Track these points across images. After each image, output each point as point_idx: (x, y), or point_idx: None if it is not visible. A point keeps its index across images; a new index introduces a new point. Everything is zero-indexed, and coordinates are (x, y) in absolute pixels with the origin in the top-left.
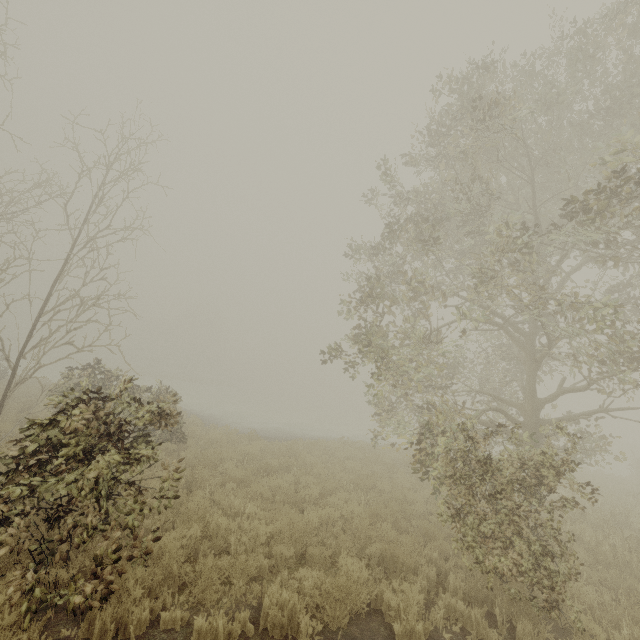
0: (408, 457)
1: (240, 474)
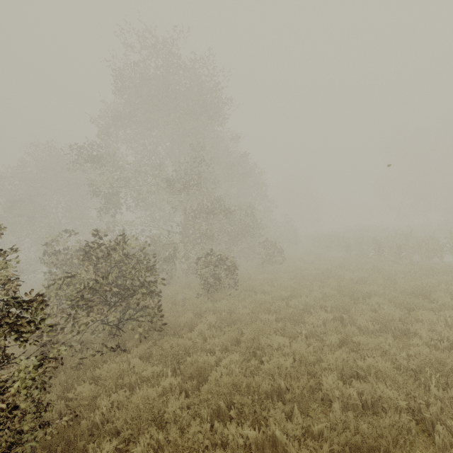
0: None
1: None
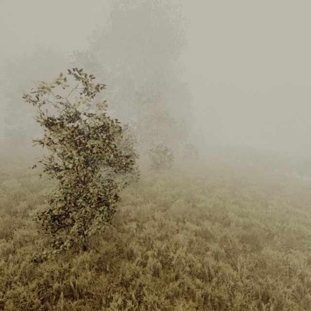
0: None
1: None
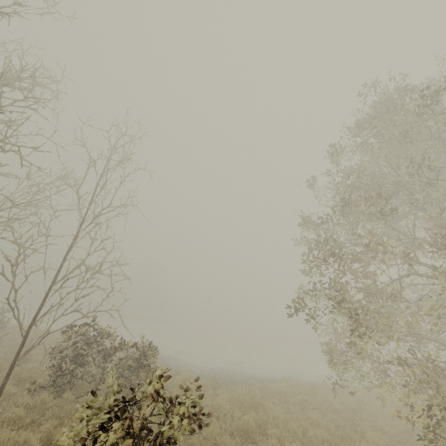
0: (354, 401)
1: (230, 443)
